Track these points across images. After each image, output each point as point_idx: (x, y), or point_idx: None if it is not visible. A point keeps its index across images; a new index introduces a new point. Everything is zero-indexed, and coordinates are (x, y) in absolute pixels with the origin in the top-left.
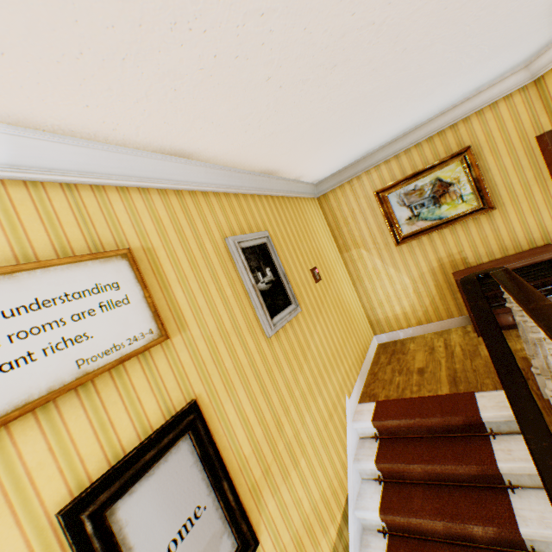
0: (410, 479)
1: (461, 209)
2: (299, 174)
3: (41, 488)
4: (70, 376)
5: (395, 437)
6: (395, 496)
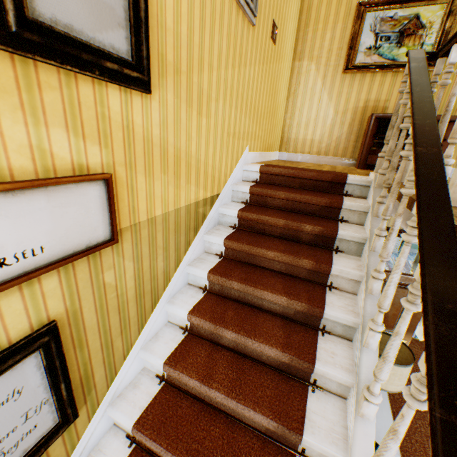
0: (271, 206)
1: None
2: None
3: None
4: None
5: (271, 185)
6: (255, 209)
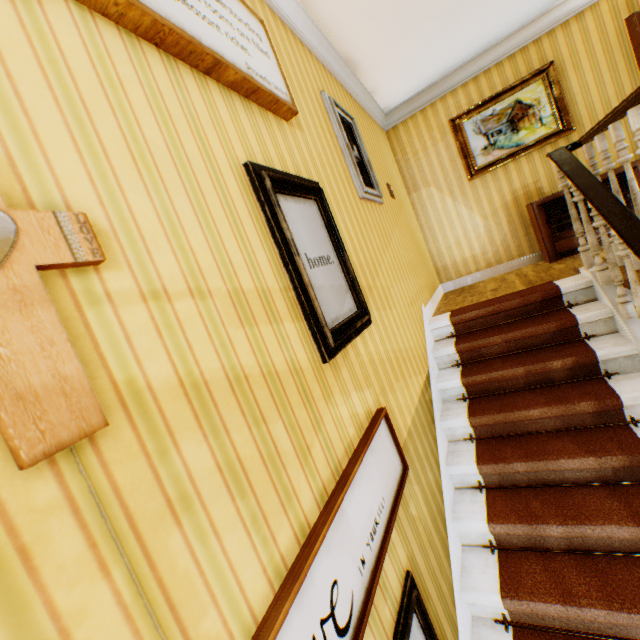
0: (489, 356)
1: (539, 134)
2: (375, 86)
3: (231, 140)
4: (243, 69)
5: (472, 332)
6: (475, 368)
